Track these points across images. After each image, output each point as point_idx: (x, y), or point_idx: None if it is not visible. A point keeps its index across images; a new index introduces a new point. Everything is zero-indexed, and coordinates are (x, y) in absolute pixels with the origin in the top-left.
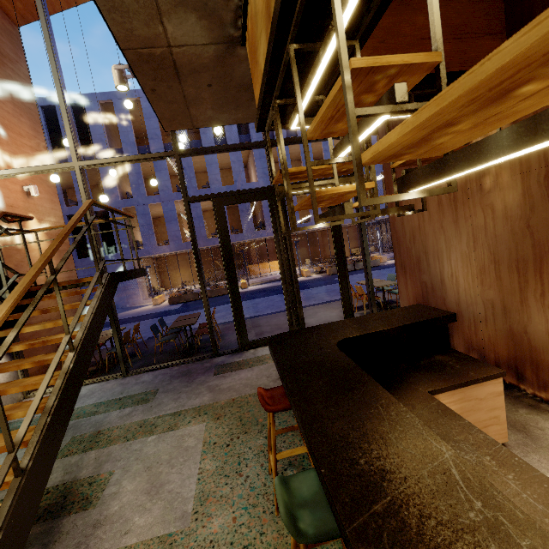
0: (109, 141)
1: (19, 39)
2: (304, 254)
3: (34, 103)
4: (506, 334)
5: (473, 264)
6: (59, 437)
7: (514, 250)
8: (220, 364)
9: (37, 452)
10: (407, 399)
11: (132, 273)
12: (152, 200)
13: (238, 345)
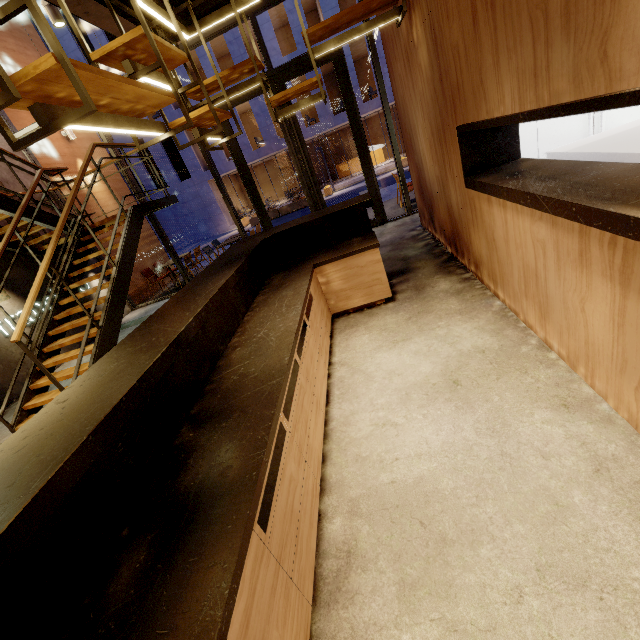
0: None
1: None
2: None
3: (31, 25)
4: (447, 211)
5: (427, 139)
6: (120, 315)
7: (435, 120)
8: None
9: (106, 319)
10: (297, 270)
11: (159, 202)
12: None
13: None
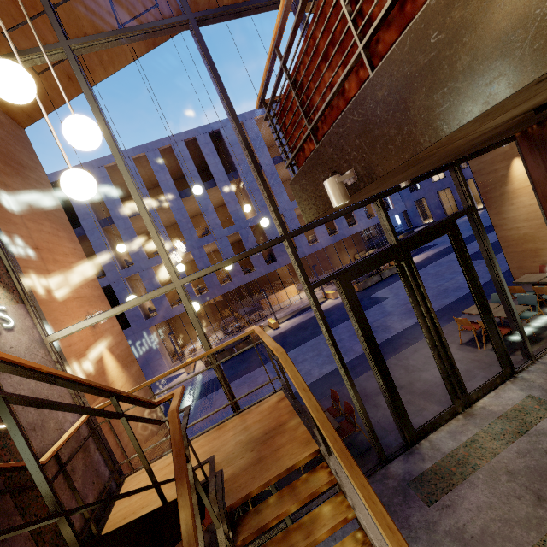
0: (95, 213)
1: (28, 141)
2: (311, 272)
3: (61, 209)
4: None
5: None
6: None
7: None
8: (409, 478)
9: None
10: None
11: None
12: (155, 262)
13: (391, 434)
